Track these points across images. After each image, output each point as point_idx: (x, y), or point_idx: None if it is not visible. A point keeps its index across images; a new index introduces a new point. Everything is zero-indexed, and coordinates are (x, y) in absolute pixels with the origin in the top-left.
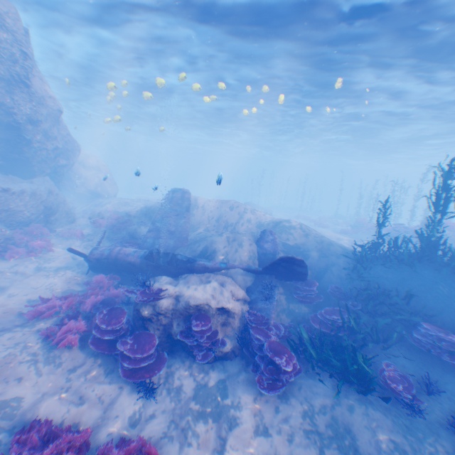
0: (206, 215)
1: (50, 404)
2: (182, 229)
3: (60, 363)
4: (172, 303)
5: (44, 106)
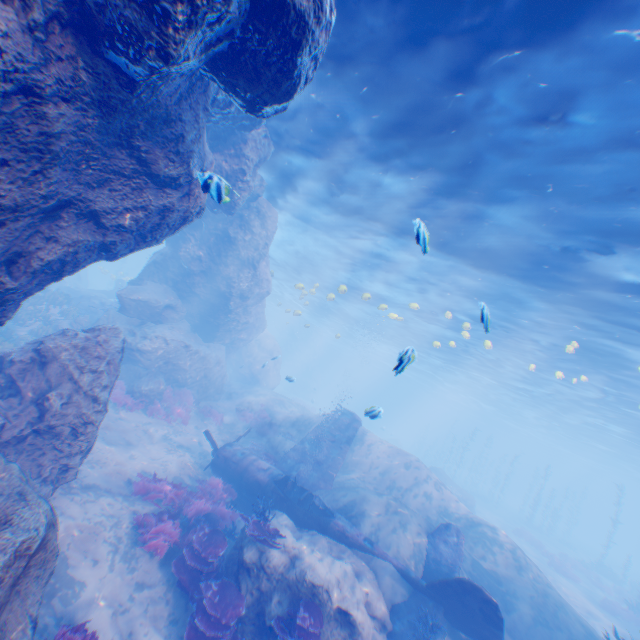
0: (370, 459)
1: (102, 615)
2: (333, 464)
3: (133, 567)
4: (284, 562)
5: (258, 285)
